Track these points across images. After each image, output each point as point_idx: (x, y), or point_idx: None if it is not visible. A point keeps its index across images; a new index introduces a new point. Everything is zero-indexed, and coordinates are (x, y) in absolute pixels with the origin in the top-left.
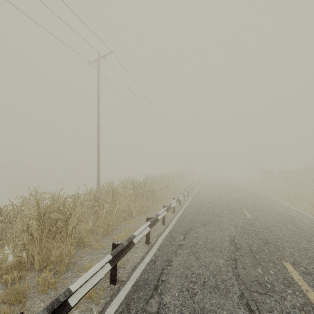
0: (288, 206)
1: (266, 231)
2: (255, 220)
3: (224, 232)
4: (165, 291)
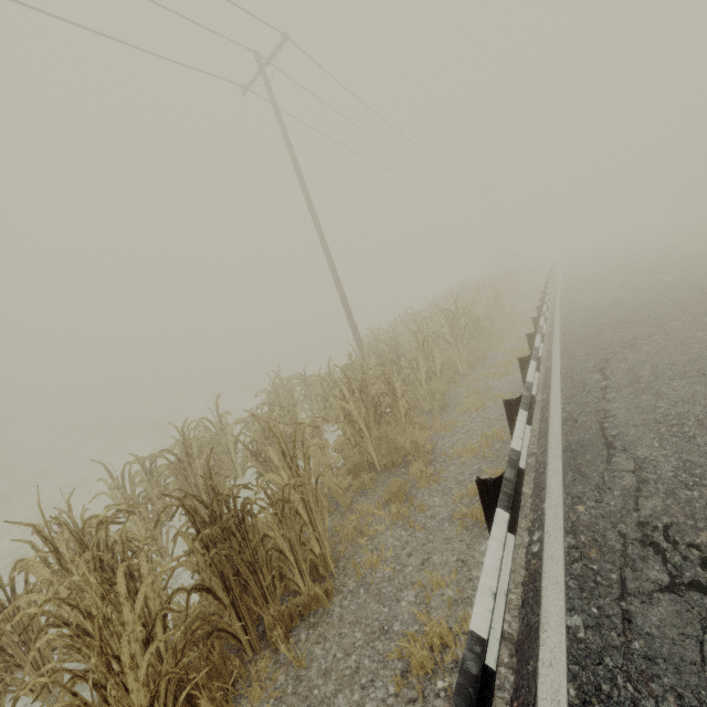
0: None
1: None
2: None
3: (691, 346)
4: (629, 445)
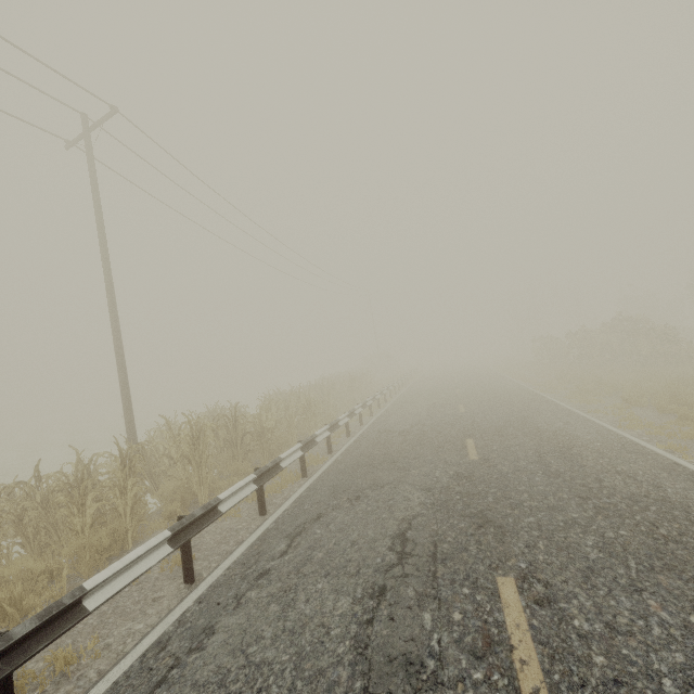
0: (572, 413)
1: (494, 489)
2: (482, 463)
3: (394, 512)
4: None
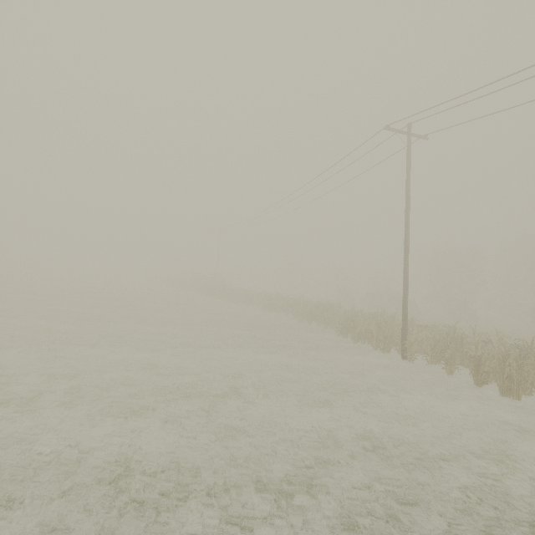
0: None
1: None
2: None
3: None
4: None
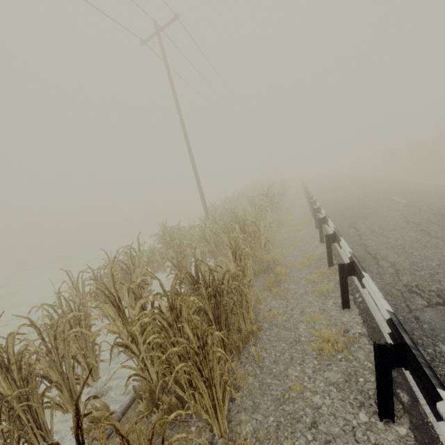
0: (437, 184)
1: (433, 207)
2: (413, 202)
3: (392, 217)
4: (384, 257)
